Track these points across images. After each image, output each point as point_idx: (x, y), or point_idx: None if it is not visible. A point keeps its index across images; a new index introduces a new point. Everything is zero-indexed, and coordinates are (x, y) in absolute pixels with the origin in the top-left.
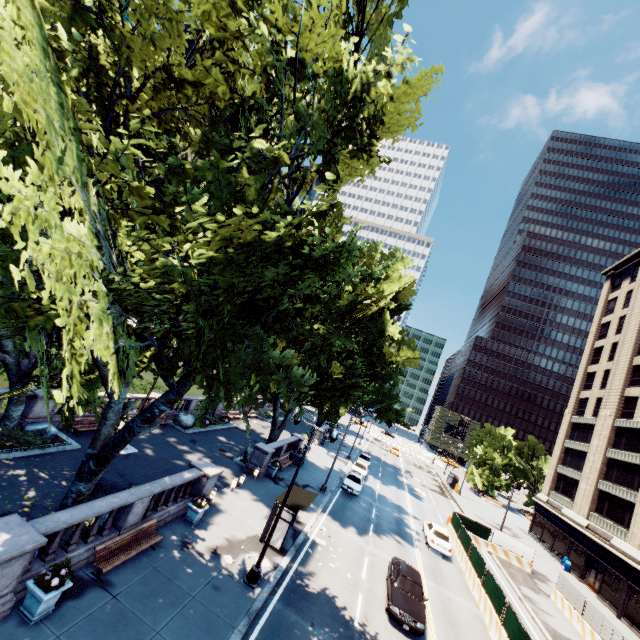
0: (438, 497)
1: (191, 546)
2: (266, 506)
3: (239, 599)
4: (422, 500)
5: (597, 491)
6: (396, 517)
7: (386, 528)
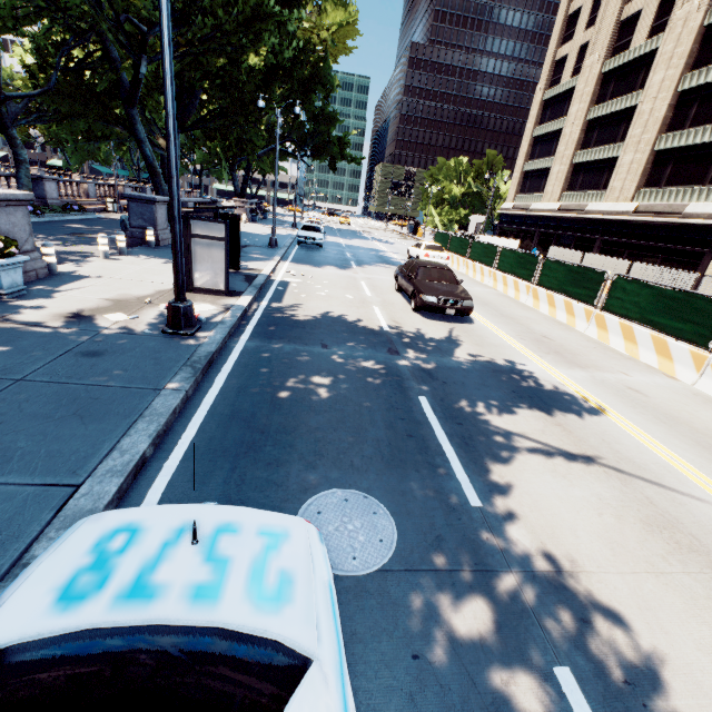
0: (406, 241)
1: (4, 321)
2: None
3: (160, 354)
4: (393, 244)
5: (572, 168)
6: (375, 255)
7: (370, 262)
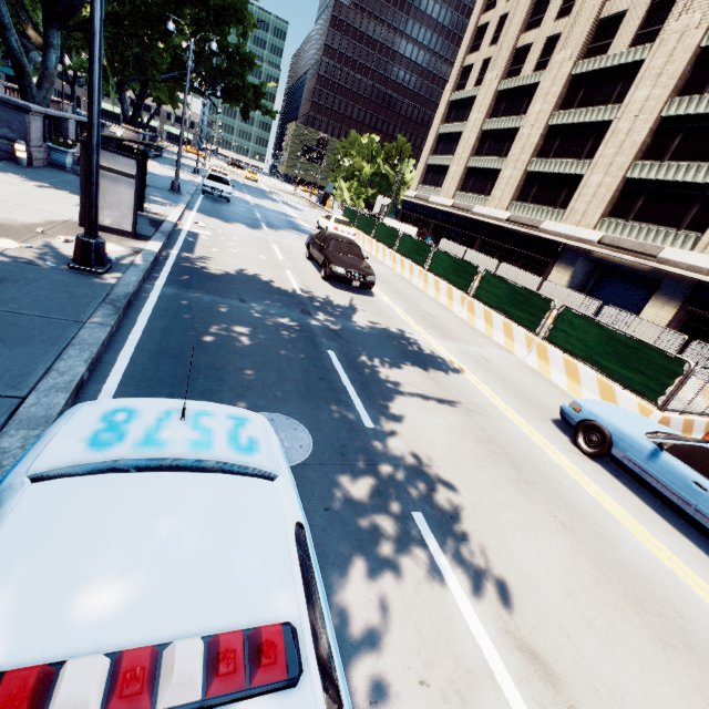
0: (315, 211)
1: None
2: (73, 195)
3: (72, 289)
4: (302, 211)
5: (466, 170)
6: (285, 220)
7: (280, 226)
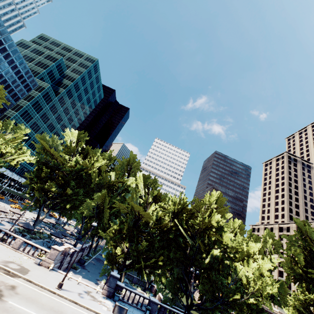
0: None
1: None
2: None
3: None
4: None
5: None
6: None
7: None
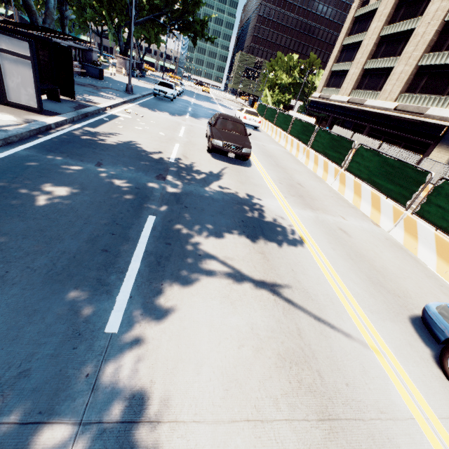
0: None
1: None
2: None
3: None
4: (232, 109)
5: (362, 72)
6: (211, 113)
7: (203, 116)
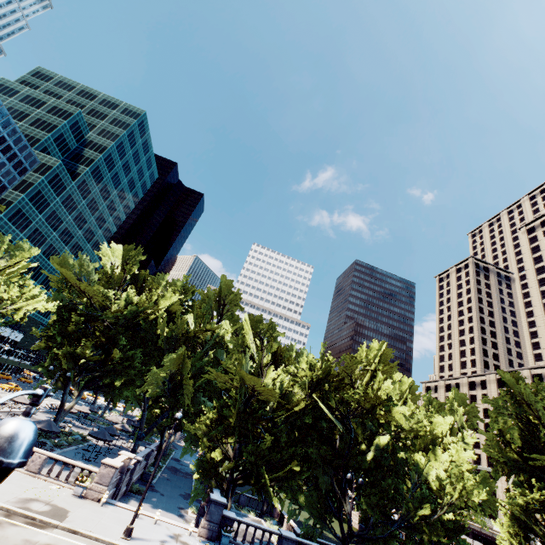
0: None
1: None
2: None
3: None
4: None
5: None
6: None
7: None
